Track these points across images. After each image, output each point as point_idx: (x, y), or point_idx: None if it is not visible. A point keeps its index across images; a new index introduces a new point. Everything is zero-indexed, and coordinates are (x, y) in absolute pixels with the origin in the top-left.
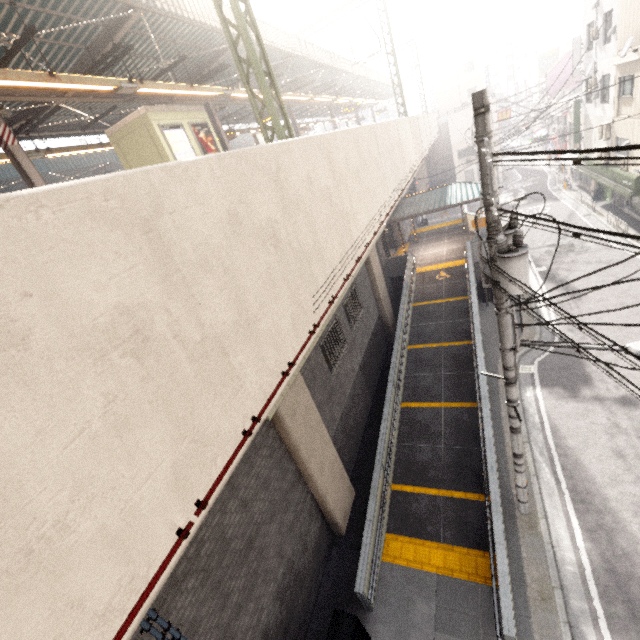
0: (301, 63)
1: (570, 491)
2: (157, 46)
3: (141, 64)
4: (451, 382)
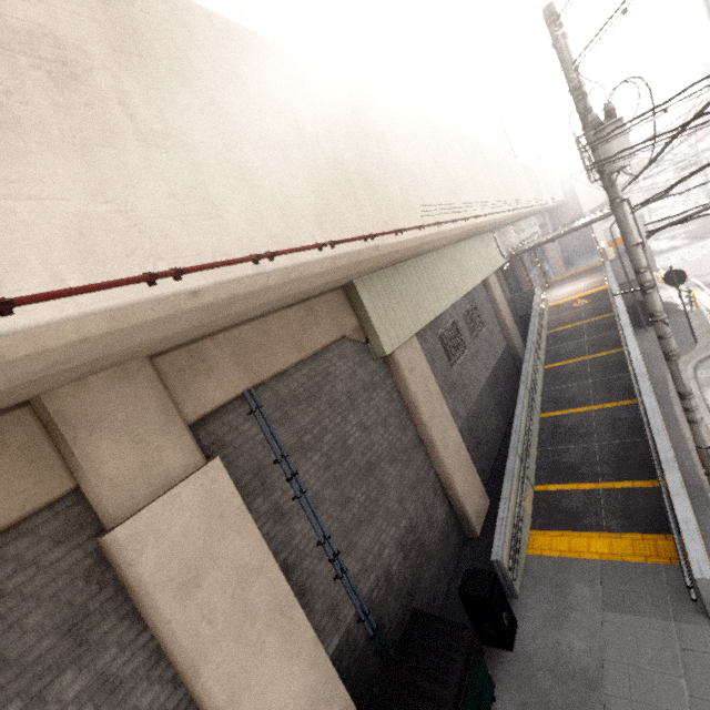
0: None
1: None
2: None
3: None
4: (601, 387)
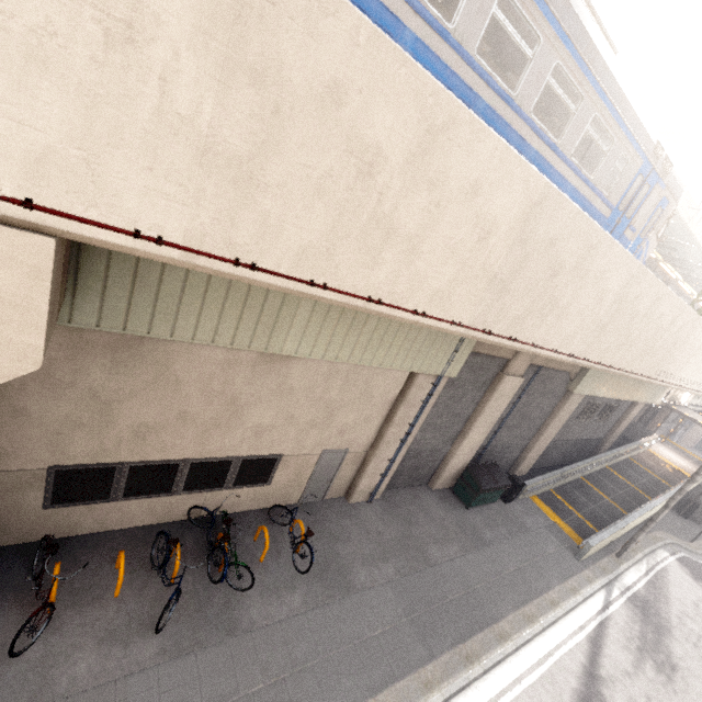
0: None
1: (650, 580)
2: None
3: None
4: (622, 499)
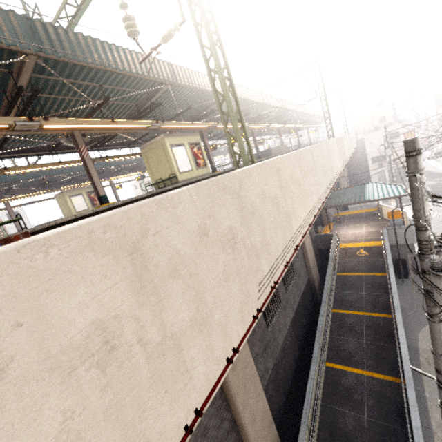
0: (262, 106)
1: None
2: (176, 102)
3: (165, 111)
4: (372, 351)
